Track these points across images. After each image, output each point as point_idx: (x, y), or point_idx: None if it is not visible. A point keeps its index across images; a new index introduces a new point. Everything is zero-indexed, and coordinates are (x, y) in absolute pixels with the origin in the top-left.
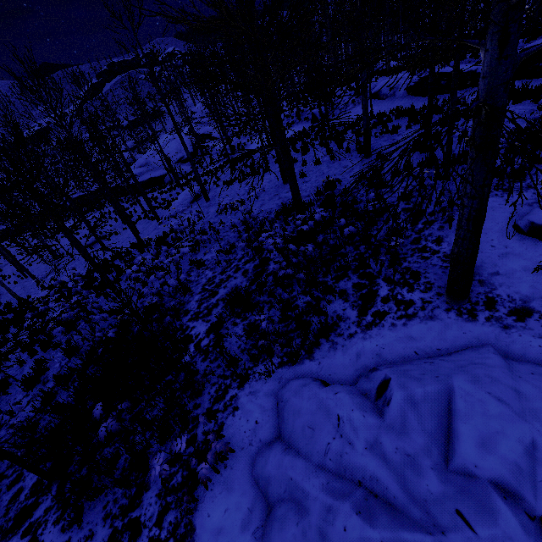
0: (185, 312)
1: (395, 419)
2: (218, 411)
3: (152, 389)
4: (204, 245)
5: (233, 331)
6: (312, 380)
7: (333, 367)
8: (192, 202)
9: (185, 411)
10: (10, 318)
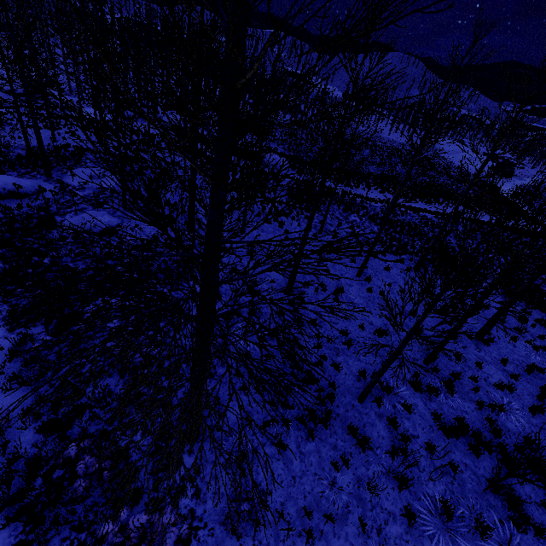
0: None
1: None
2: None
3: None
4: None
5: None
6: None
7: None
8: None
9: None
10: None
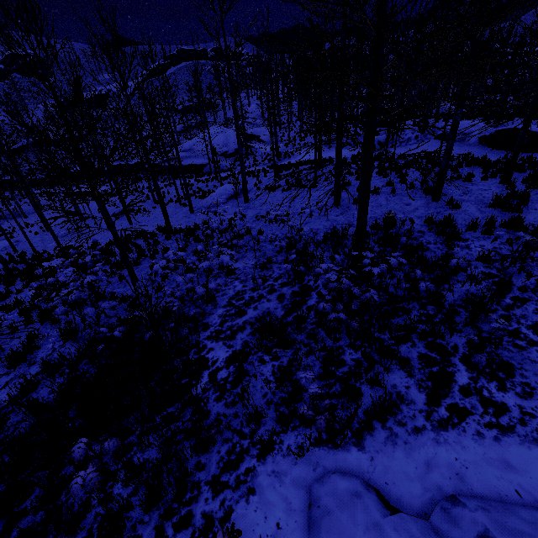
0: (205, 325)
1: None
2: (228, 485)
3: (149, 421)
4: (237, 250)
5: (259, 370)
6: (365, 488)
7: (391, 471)
8: (229, 199)
9: (186, 472)
10: (20, 270)
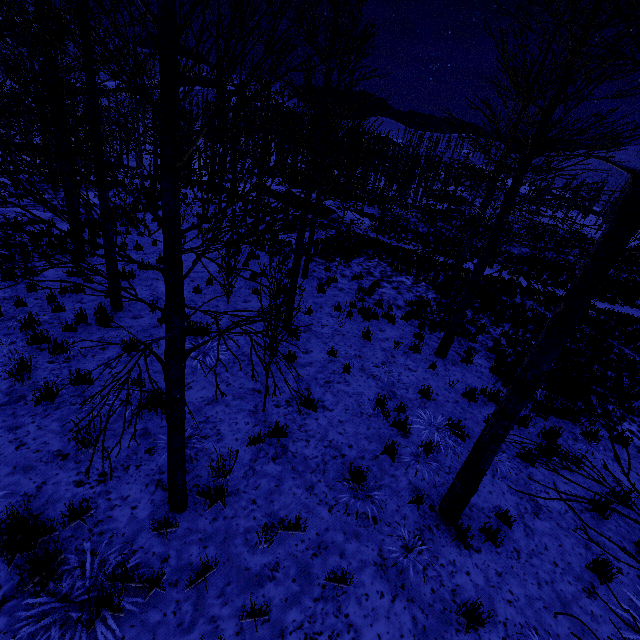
0: None
1: None
2: None
3: None
4: None
5: None
6: None
7: None
8: None
9: None
10: None
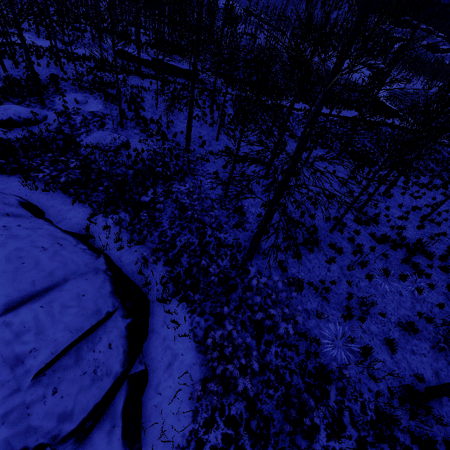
0: None
1: (0, 108)
2: None
3: None
4: None
5: None
6: None
7: None
8: None
9: None
10: None
